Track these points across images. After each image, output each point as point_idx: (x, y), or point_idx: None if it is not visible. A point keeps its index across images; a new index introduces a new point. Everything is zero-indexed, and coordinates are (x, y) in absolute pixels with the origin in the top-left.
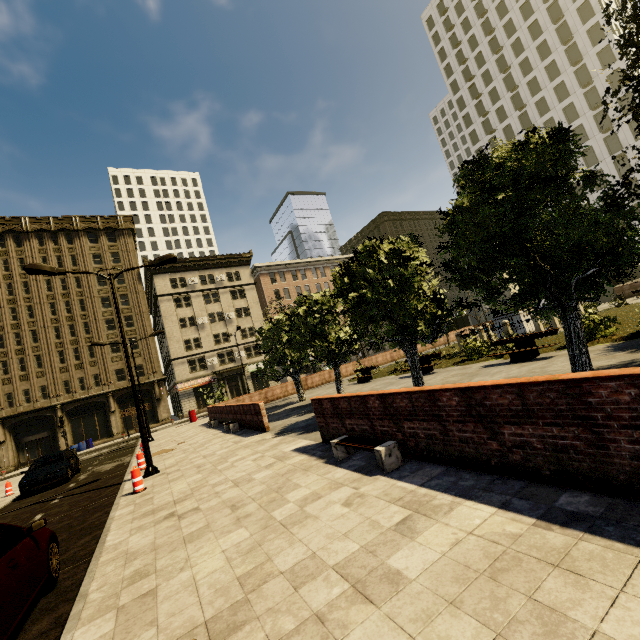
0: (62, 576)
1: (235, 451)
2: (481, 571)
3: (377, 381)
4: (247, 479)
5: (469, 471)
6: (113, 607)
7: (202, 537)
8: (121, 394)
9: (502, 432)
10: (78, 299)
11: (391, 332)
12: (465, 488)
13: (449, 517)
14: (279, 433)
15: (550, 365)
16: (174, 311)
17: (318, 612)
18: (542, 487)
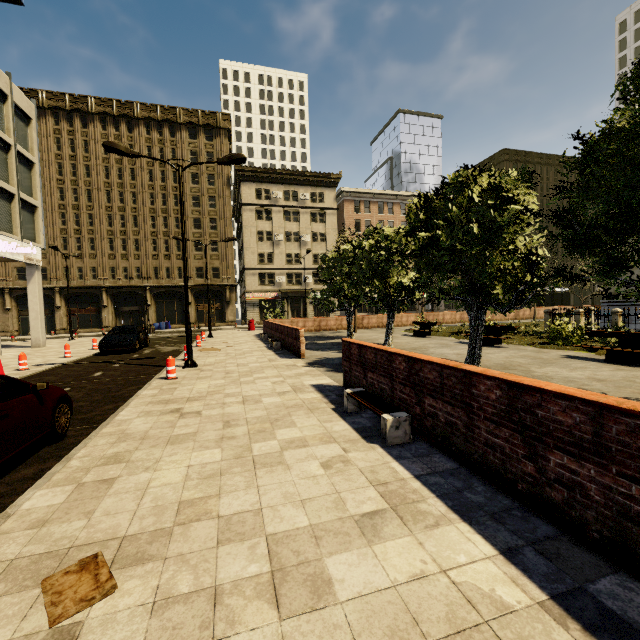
0: (72, 433)
1: (264, 368)
2: (430, 639)
3: (433, 339)
4: (256, 400)
5: (485, 482)
6: (77, 481)
7: (183, 443)
8: (198, 290)
9: (547, 457)
10: (173, 194)
11: (459, 289)
12: (468, 503)
13: (428, 535)
14: (311, 363)
15: None
16: (254, 222)
17: (219, 586)
18: (579, 549)
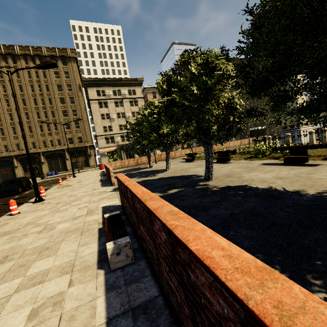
0: None
1: (84, 196)
2: None
3: (195, 162)
4: (52, 227)
5: (171, 321)
6: None
7: None
8: (71, 151)
9: None
10: (48, 97)
11: (194, 132)
12: None
13: None
14: (115, 189)
15: (316, 172)
16: (98, 109)
17: None
18: None
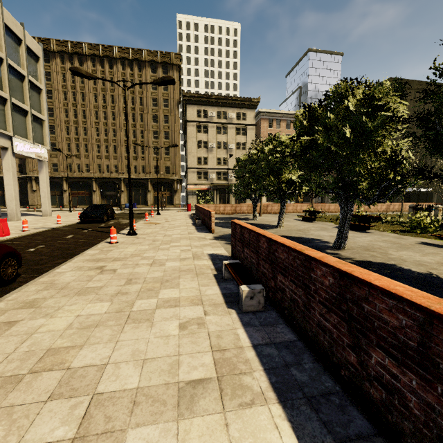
0: (20, 279)
1: (181, 239)
2: None
3: (316, 223)
4: (161, 263)
5: (314, 359)
6: None
7: (87, 295)
8: (155, 182)
9: (369, 353)
10: (139, 113)
11: (332, 184)
12: (291, 382)
13: (238, 415)
14: (216, 237)
15: None
16: (195, 134)
17: None
18: None
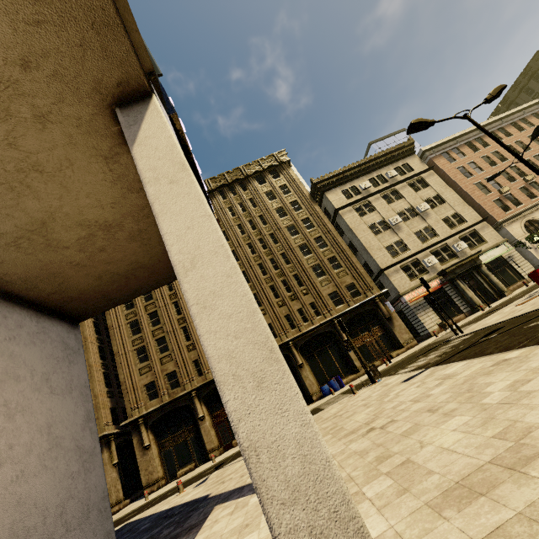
0: None
1: None
2: None
3: None
4: None
5: None
6: None
7: None
8: (345, 320)
9: None
10: (268, 234)
11: None
12: None
13: None
14: None
15: None
16: (360, 220)
17: None
18: None
